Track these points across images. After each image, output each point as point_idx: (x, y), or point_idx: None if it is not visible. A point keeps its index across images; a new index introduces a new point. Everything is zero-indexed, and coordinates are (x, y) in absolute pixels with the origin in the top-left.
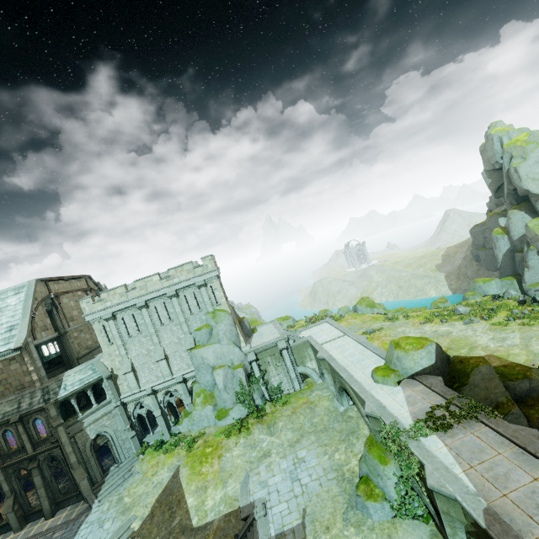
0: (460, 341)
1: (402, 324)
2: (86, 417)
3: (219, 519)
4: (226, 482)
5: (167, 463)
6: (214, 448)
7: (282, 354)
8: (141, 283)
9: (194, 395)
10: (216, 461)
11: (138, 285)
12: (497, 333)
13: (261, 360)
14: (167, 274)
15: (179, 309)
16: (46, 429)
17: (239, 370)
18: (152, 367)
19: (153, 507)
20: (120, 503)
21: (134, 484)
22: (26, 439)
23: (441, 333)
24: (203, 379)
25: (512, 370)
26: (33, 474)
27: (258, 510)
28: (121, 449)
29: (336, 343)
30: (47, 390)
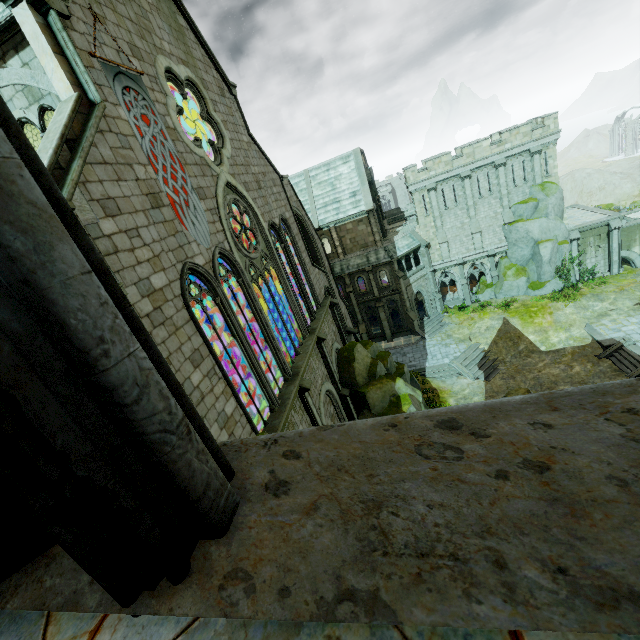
0: None
1: None
2: (410, 276)
3: (571, 348)
4: (567, 328)
5: (485, 317)
6: (540, 308)
7: (610, 235)
8: (469, 150)
9: (502, 268)
10: (548, 315)
11: (465, 152)
12: None
13: (582, 240)
14: (498, 139)
15: (504, 180)
16: (389, 280)
17: (565, 246)
18: (464, 240)
19: (494, 339)
20: (452, 337)
21: (454, 329)
22: (374, 285)
23: None
24: (517, 254)
25: None
26: (379, 311)
27: (627, 340)
28: (429, 307)
29: None
30: (388, 249)
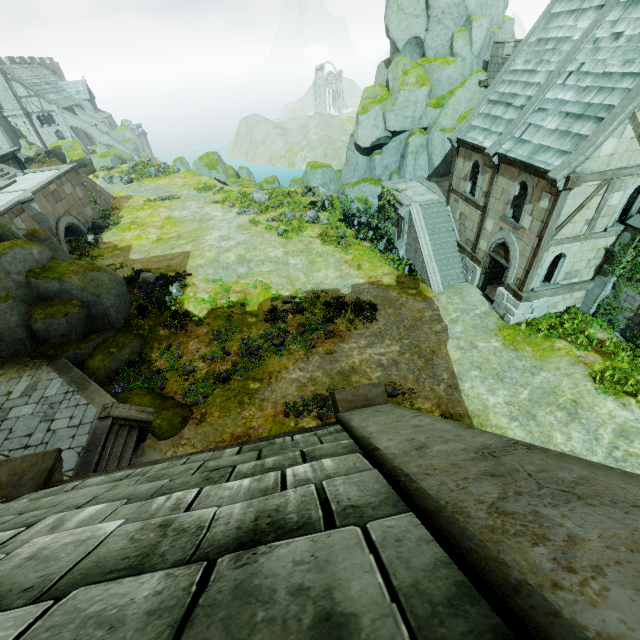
0: (199, 231)
1: (201, 198)
2: None
3: None
4: None
5: None
6: None
7: None
8: None
9: None
10: None
11: None
12: (237, 231)
13: None
14: None
15: None
16: None
17: None
18: None
19: None
20: None
21: None
22: None
23: (206, 218)
24: None
25: (63, 269)
26: None
27: None
28: None
29: (7, 196)
30: None
